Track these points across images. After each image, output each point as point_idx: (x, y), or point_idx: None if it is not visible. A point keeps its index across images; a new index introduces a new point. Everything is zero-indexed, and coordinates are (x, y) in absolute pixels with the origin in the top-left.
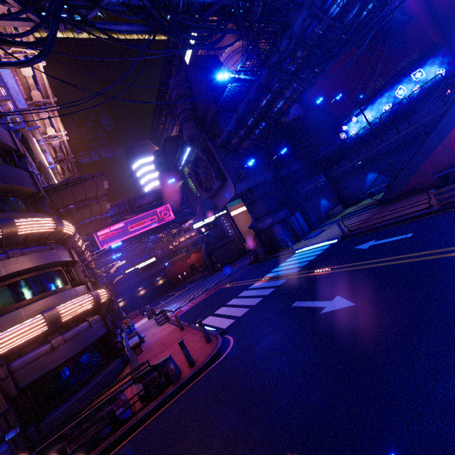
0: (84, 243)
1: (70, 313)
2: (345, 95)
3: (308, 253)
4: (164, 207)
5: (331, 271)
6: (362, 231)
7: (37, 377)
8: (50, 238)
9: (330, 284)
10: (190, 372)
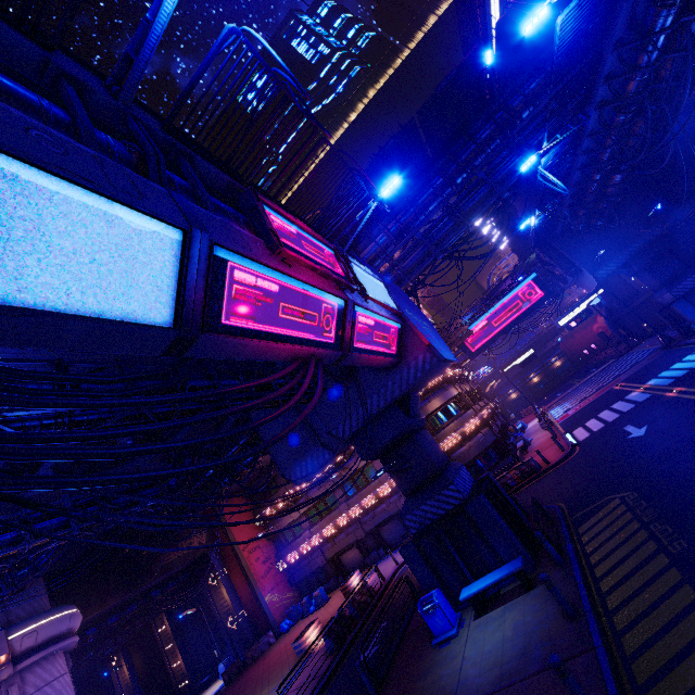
0: (459, 371)
1: (469, 430)
2: None
3: None
4: (526, 285)
5: (675, 396)
6: None
7: (465, 463)
8: (442, 383)
9: (658, 411)
10: (545, 468)
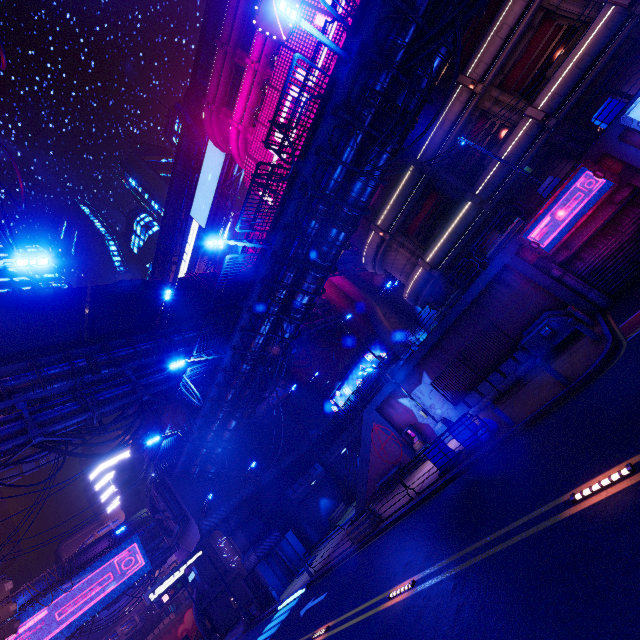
0: None
1: None
2: (324, 371)
3: (282, 614)
4: (124, 552)
5: None
6: (319, 574)
7: None
8: None
9: None
10: None
